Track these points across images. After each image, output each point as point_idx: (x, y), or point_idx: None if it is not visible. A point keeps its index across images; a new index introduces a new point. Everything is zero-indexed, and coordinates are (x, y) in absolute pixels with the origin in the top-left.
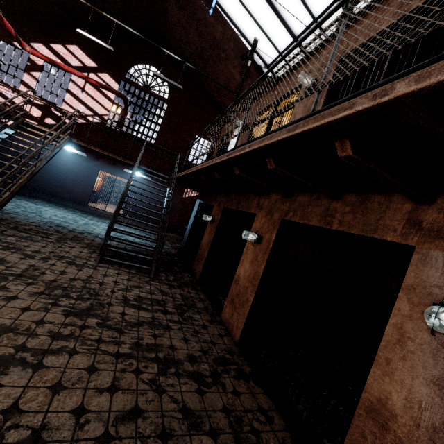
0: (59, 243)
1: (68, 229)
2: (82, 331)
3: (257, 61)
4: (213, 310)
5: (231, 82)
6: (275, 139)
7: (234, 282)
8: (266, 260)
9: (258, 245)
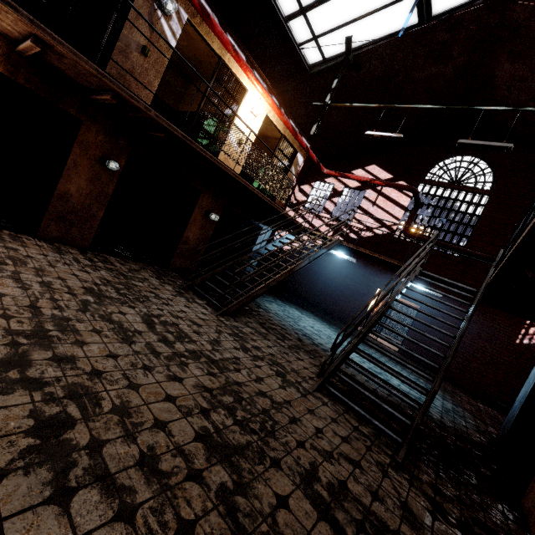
0: (288, 350)
1: (312, 342)
2: (185, 480)
3: None
4: None
5: None
6: None
7: None
8: None
9: None
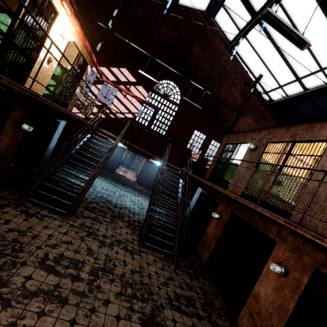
0: (113, 223)
1: (113, 205)
2: None
3: (258, 88)
4: (227, 311)
5: (230, 98)
6: None
7: (252, 296)
8: (296, 300)
9: (283, 276)
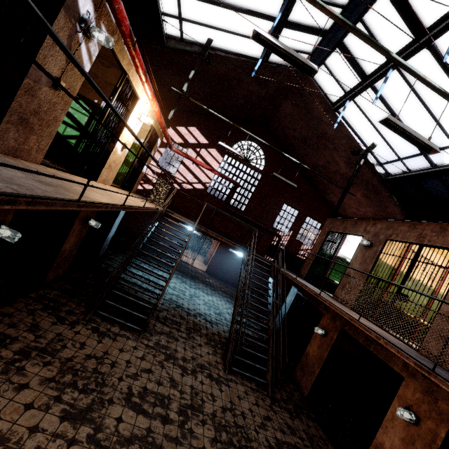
0: (190, 340)
1: (185, 311)
2: None
3: (370, 159)
4: None
5: (331, 166)
6: None
7: (373, 448)
8: None
9: (413, 425)
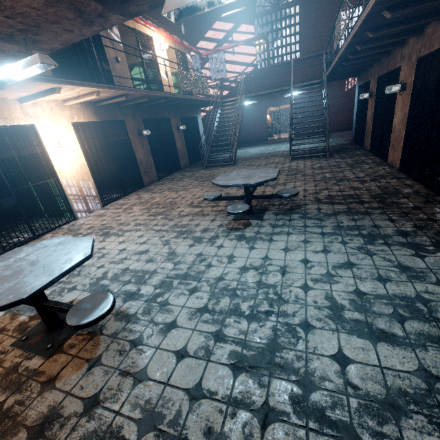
0: (266, 159)
1: (266, 154)
2: (295, 178)
3: None
4: (381, 161)
5: None
6: (357, 26)
7: (392, 133)
8: (409, 100)
9: (404, 92)
